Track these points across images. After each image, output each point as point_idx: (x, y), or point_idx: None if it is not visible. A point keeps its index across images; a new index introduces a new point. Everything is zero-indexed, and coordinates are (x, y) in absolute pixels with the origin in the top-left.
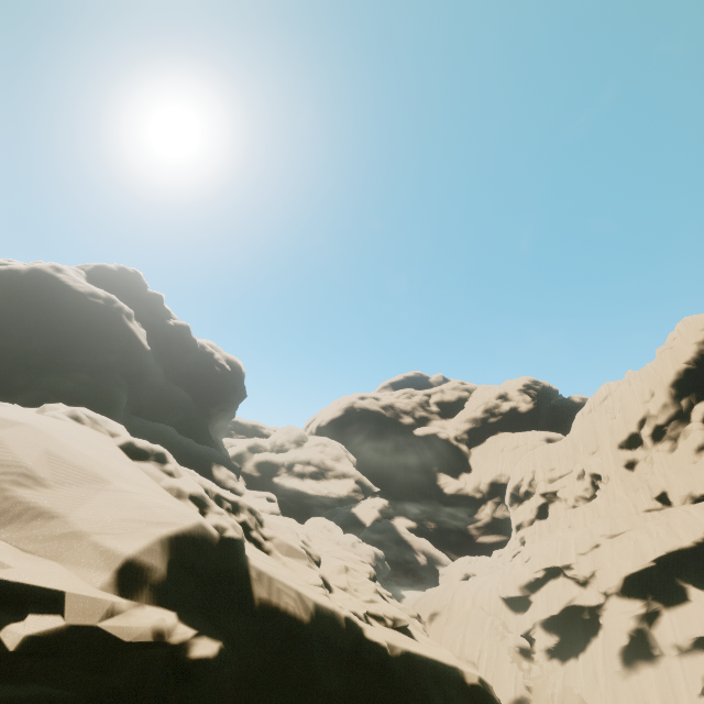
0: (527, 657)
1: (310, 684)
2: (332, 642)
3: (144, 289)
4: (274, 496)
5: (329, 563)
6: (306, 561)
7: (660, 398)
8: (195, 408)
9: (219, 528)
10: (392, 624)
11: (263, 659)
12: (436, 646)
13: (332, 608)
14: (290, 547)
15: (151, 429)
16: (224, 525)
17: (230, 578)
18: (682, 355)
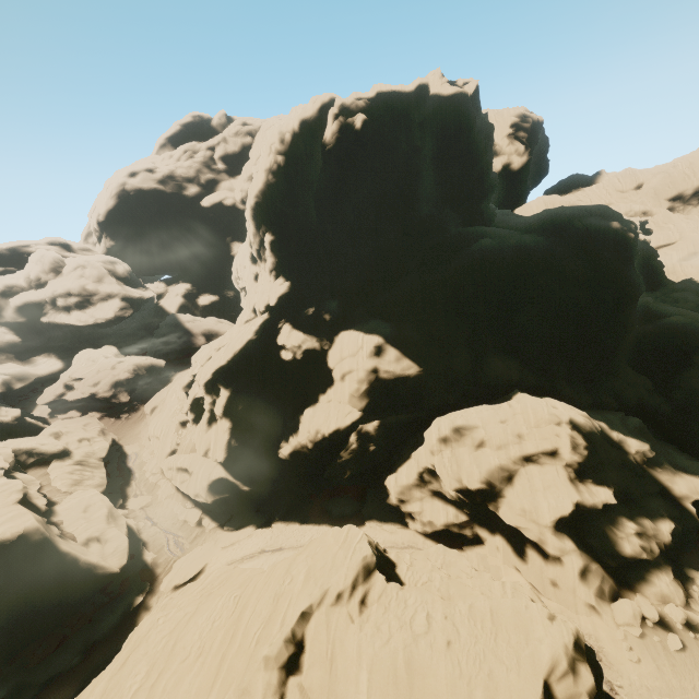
0: (184, 426)
1: None
2: None
3: None
4: None
5: None
6: None
7: (250, 229)
8: None
9: None
10: None
11: None
12: None
13: None
14: None
15: None
16: None
17: None
18: (253, 189)
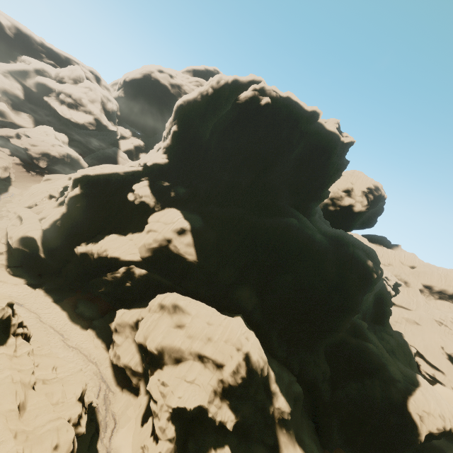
0: (51, 198)
1: None
2: None
3: None
4: None
5: None
6: None
7: (170, 118)
8: None
9: None
10: None
11: None
12: None
13: None
14: None
15: None
16: None
17: None
18: (185, 96)
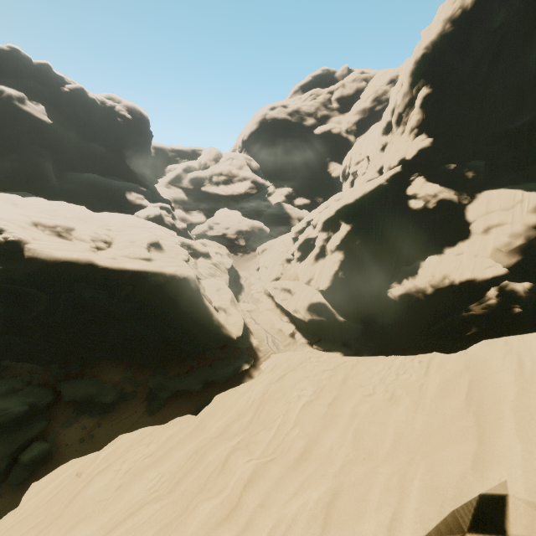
0: (289, 262)
1: (64, 275)
2: (76, 265)
3: (30, 63)
4: (165, 205)
5: (121, 239)
6: (87, 241)
7: (403, 89)
8: (112, 156)
9: (5, 238)
10: (138, 257)
11: (32, 270)
12: (170, 262)
13: (78, 255)
14: (82, 236)
15: (79, 179)
16: (9, 236)
17: (13, 252)
18: (424, 40)
